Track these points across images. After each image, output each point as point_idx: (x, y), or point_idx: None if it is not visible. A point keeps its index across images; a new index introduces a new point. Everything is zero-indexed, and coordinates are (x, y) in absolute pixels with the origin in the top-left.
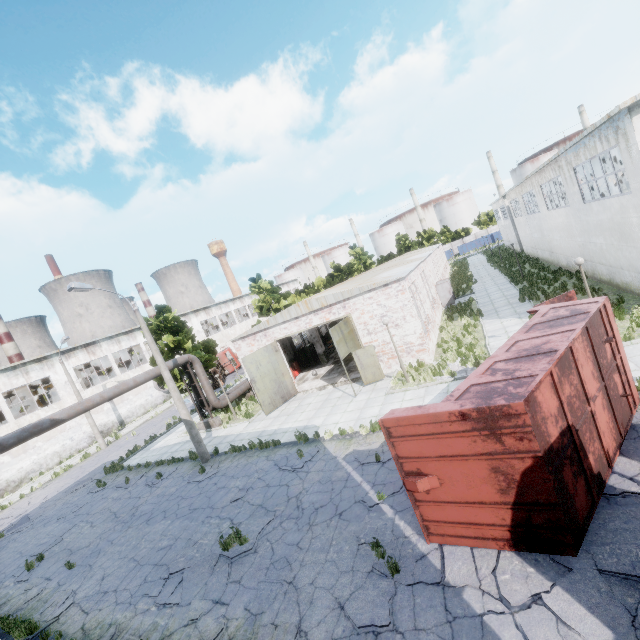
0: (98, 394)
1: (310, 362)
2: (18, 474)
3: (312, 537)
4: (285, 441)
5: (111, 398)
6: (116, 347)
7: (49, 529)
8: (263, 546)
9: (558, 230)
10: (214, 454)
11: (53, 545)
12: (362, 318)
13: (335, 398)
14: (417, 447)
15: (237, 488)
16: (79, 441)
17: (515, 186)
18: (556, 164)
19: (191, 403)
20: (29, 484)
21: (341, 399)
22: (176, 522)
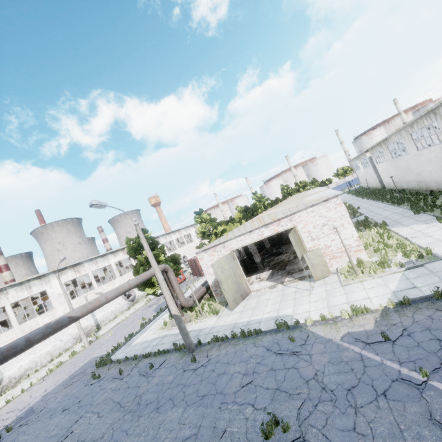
0: (103, 295)
1: (249, 270)
2: (18, 371)
3: (368, 421)
4: (264, 329)
5: (113, 299)
6: (94, 267)
7: (56, 421)
8: (310, 433)
9: (429, 163)
10: (197, 345)
11: (65, 437)
12: (306, 228)
13: (291, 293)
14: None
15: (239, 373)
16: (66, 342)
17: (382, 139)
18: (432, 113)
19: (153, 307)
20: (27, 380)
21: (298, 293)
22: (189, 409)
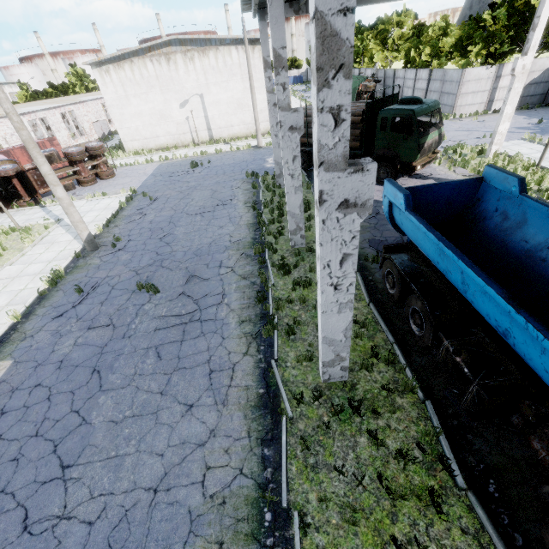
0: None
1: None
2: None
3: None
4: None
5: None
6: None
7: None
8: None
9: None
10: None
11: None
12: None
13: None
14: None
15: None
16: None
17: None
18: None
19: None
20: None
21: None
22: None
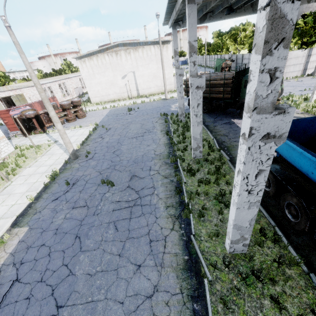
0: None
1: None
2: None
3: None
4: None
5: None
6: None
7: None
8: None
9: None
10: None
11: None
12: (27, 95)
13: None
14: (3, 115)
15: None
16: None
17: None
18: None
19: None
20: None
21: None
22: None
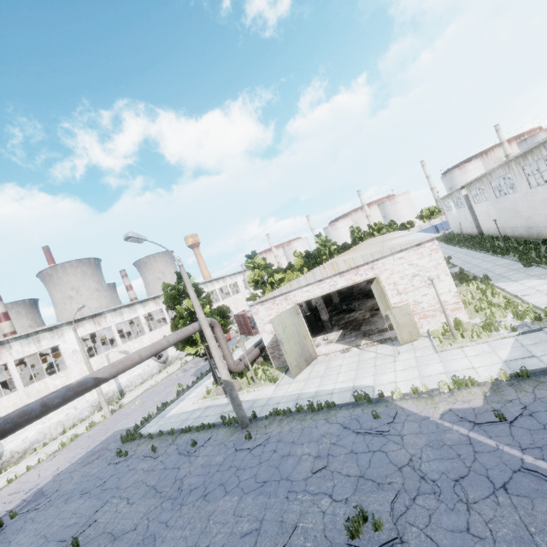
0: (136, 353)
1: (313, 329)
2: (22, 444)
3: (485, 520)
4: (338, 402)
5: (148, 358)
6: (119, 319)
7: (73, 506)
8: (410, 533)
9: (545, 204)
10: (252, 419)
11: (86, 527)
12: (391, 278)
13: (370, 359)
14: None
15: (310, 456)
16: (82, 410)
17: (485, 173)
18: None
19: (191, 372)
20: (33, 455)
21: (379, 359)
22: (247, 498)
